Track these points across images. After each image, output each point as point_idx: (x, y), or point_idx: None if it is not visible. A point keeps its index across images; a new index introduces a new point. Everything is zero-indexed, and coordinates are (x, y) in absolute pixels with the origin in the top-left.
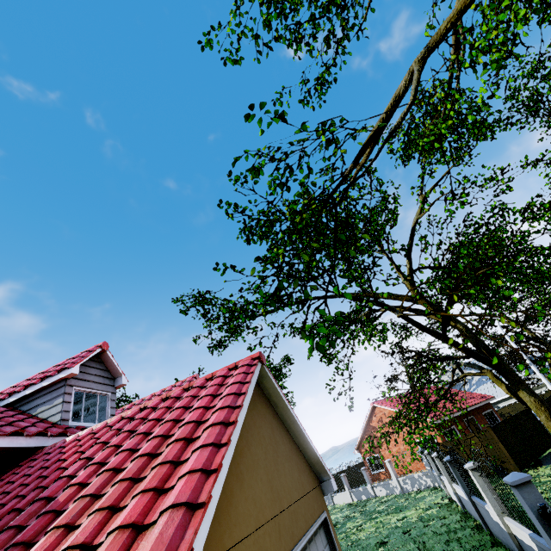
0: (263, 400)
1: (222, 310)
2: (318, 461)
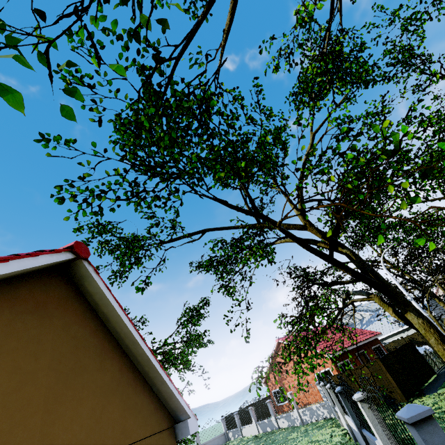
0: (77, 308)
1: (119, 238)
2: (171, 395)
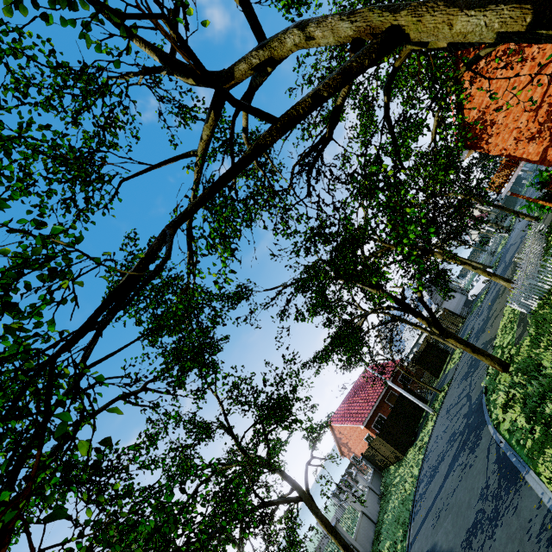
0: None
1: None
2: None
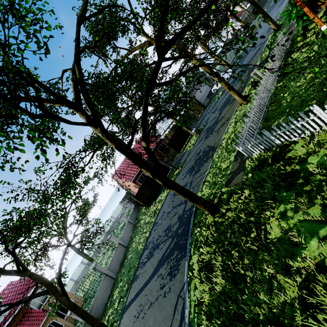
0: None
1: None
2: None
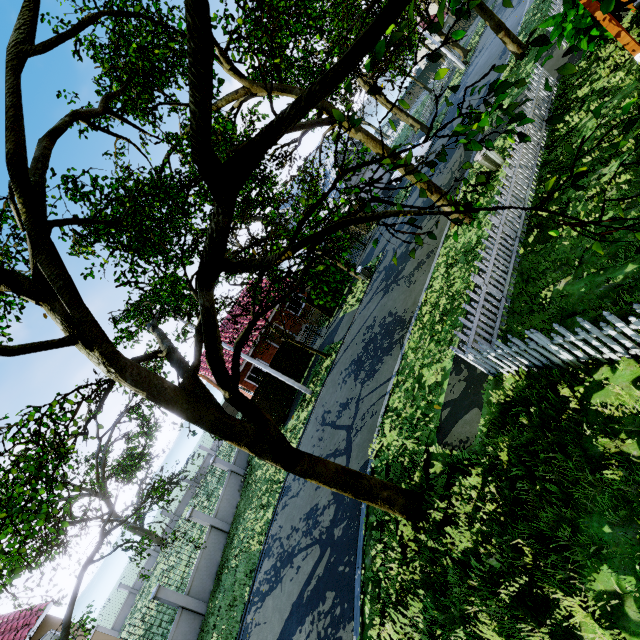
0: None
1: None
2: None
